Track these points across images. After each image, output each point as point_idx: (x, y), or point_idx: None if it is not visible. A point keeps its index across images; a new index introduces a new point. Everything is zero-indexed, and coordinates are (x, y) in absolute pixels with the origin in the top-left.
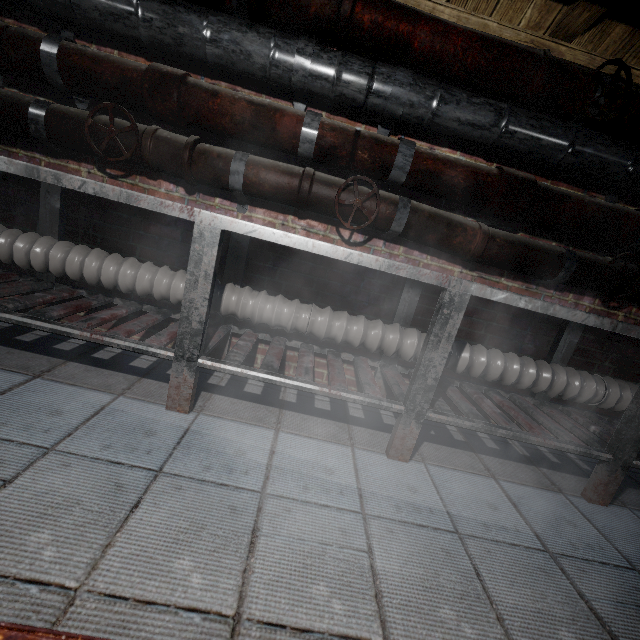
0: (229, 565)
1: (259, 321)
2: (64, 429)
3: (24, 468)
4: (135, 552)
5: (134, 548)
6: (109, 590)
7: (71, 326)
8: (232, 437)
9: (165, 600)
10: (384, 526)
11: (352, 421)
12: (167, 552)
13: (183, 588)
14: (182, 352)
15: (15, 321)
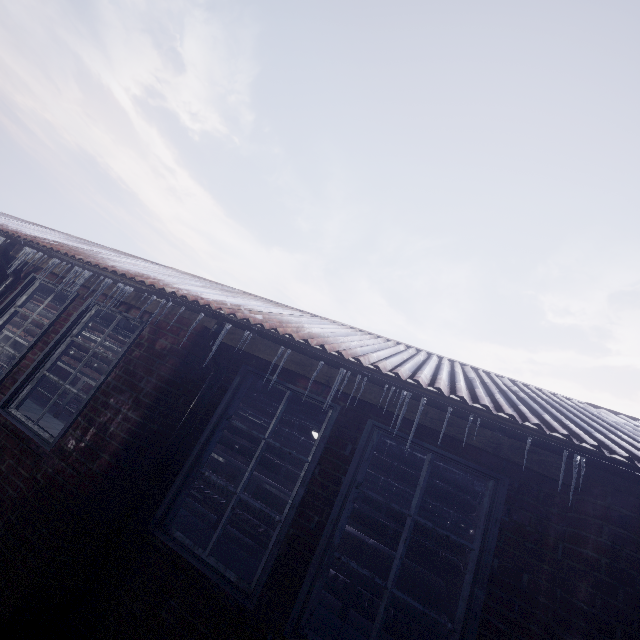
0: None
1: None
2: None
3: None
4: None
5: None
6: None
7: None
8: None
9: None
10: None
11: None
12: None
13: None
14: None
15: None
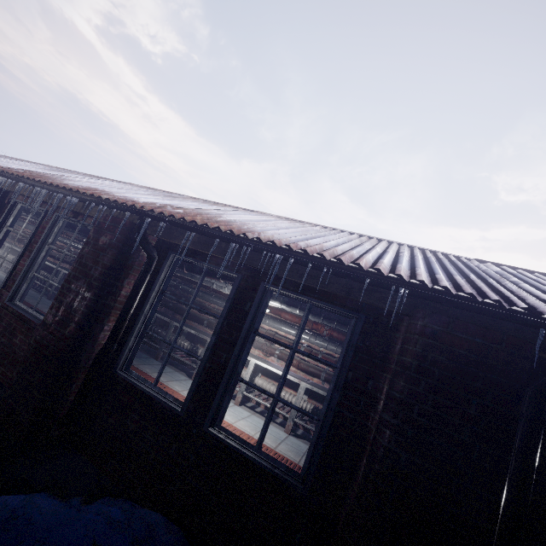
0: None
1: None
2: None
3: None
4: None
5: None
6: None
7: None
8: None
9: None
10: None
11: None
12: None
13: None
14: None
15: None
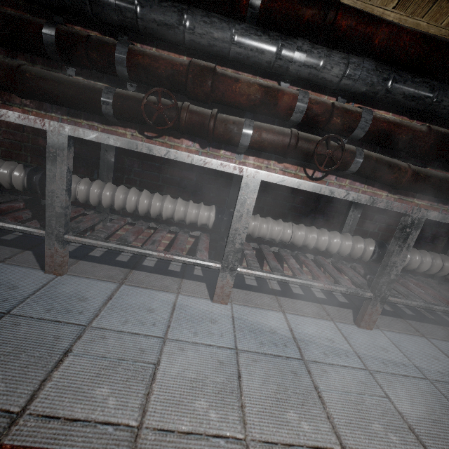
0: (317, 414)
1: (257, 236)
2: (163, 322)
3: (159, 354)
4: (260, 410)
5: (257, 407)
6: (263, 438)
7: (149, 249)
8: (261, 320)
9: (297, 442)
10: (385, 378)
11: (321, 301)
12: (277, 408)
13: (302, 433)
14: (227, 264)
15: (113, 247)
